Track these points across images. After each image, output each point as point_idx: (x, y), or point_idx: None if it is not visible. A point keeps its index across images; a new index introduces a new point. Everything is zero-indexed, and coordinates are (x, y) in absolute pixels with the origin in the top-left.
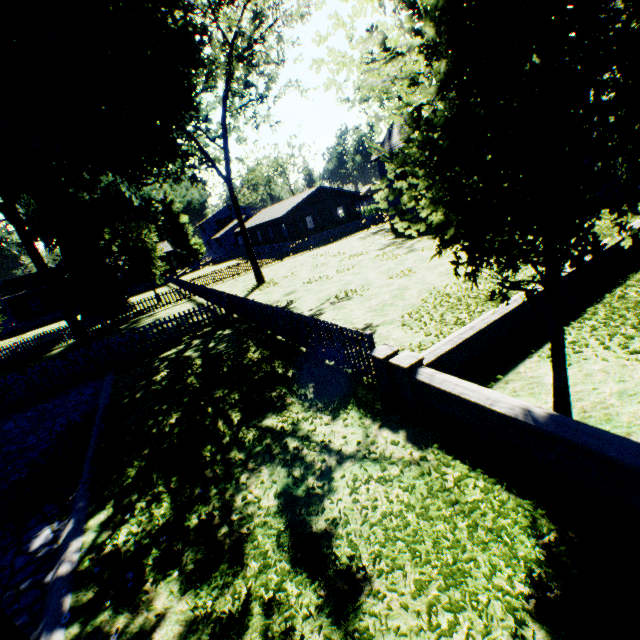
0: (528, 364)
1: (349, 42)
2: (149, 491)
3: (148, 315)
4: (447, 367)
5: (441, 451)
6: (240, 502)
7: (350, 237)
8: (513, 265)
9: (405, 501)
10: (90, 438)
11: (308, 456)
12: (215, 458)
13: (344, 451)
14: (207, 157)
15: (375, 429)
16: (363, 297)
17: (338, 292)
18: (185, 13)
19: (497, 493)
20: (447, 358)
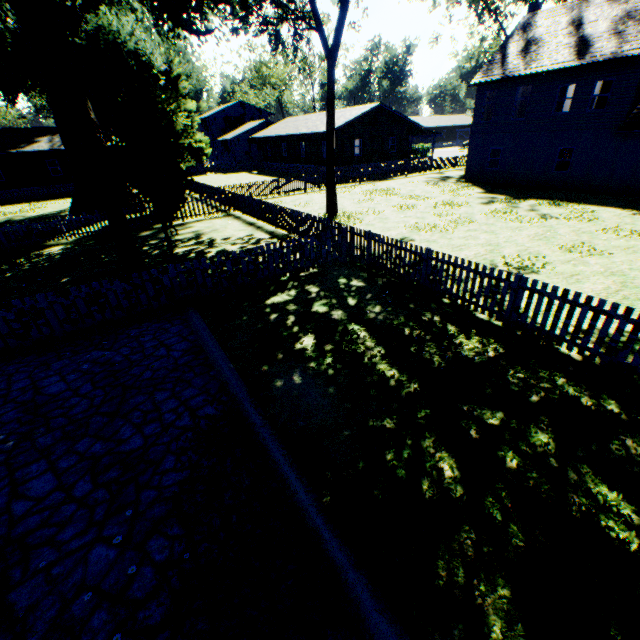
0: None
1: None
2: None
3: (176, 224)
4: None
5: None
6: None
7: (406, 177)
8: None
9: None
10: (283, 473)
11: None
12: None
13: None
14: (313, 9)
15: None
16: (560, 275)
17: (497, 256)
18: None
19: None
20: None
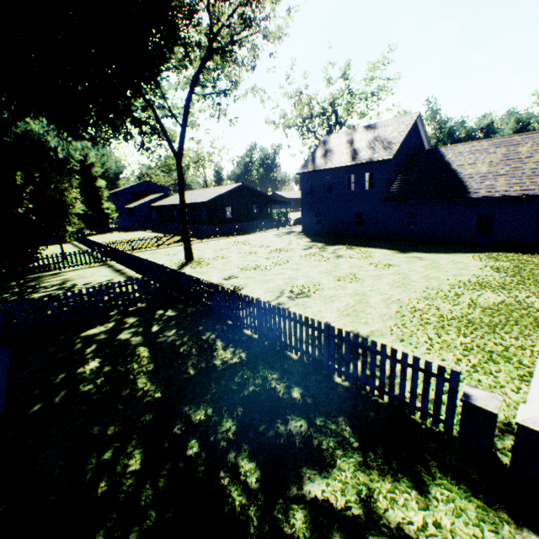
0: None
1: (286, 79)
2: None
3: (52, 273)
4: None
5: None
6: None
7: (264, 232)
8: None
9: None
10: None
11: None
12: None
13: None
14: (162, 129)
15: (511, 530)
16: (323, 297)
17: (289, 286)
18: None
19: None
20: None
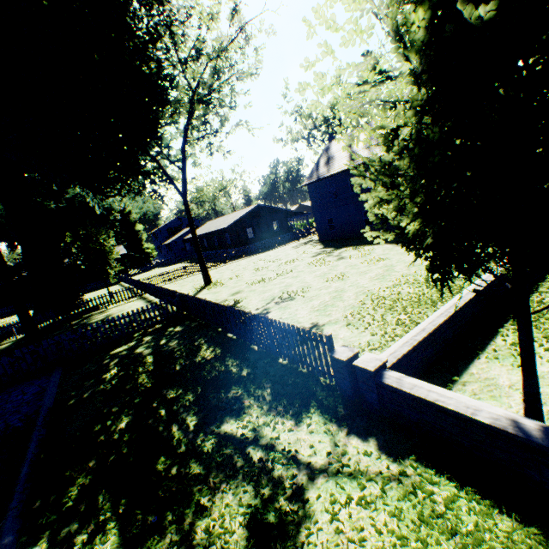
0: (478, 365)
1: (284, 98)
2: (93, 519)
3: (100, 311)
4: (406, 368)
5: (419, 463)
6: (202, 533)
7: (284, 246)
8: (473, 273)
9: (395, 531)
10: (28, 447)
11: (275, 470)
12: (170, 473)
13: (314, 463)
14: (167, 176)
15: (343, 436)
16: (305, 298)
17: (281, 293)
18: (158, 64)
19: (498, 519)
20: (405, 360)
